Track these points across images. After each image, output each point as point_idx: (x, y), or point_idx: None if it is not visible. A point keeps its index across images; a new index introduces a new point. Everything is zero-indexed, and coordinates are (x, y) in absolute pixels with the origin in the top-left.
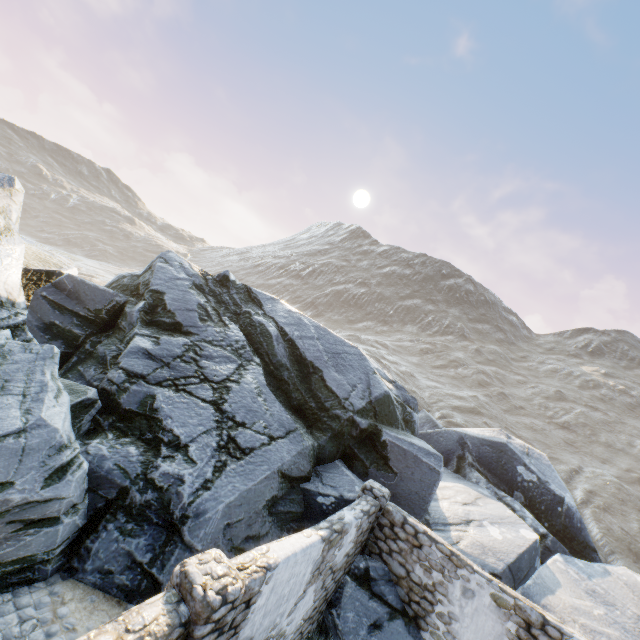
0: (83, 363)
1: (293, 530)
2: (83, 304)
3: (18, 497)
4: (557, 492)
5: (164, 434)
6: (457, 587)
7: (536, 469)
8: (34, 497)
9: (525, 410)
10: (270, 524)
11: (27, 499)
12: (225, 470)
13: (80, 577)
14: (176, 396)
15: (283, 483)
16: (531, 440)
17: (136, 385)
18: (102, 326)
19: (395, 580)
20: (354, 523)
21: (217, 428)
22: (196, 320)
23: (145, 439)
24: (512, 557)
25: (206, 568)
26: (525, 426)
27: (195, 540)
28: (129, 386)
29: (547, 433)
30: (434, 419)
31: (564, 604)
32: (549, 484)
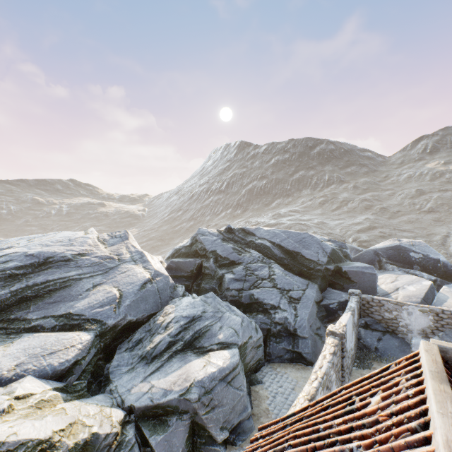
0: (198, 295)
1: (327, 322)
2: (184, 271)
3: (255, 339)
4: (434, 257)
5: (266, 306)
6: (404, 313)
7: (420, 251)
8: (257, 338)
9: (401, 212)
10: (319, 322)
11: (256, 339)
12: (297, 309)
13: (272, 361)
14: (259, 291)
15: (316, 305)
16: (412, 229)
17: (243, 293)
18: (195, 276)
19: (378, 322)
20: (355, 306)
21: (282, 295)
22: (237, 256)
23: (260, 311)
24: (422, 295)
25: (334, 328)
26: (405, 222)
27: (304, 334)
28: (241, 295)
29: (420, 220)
30: (355, 247)
31: (451, 303)
32: (429, 255)
